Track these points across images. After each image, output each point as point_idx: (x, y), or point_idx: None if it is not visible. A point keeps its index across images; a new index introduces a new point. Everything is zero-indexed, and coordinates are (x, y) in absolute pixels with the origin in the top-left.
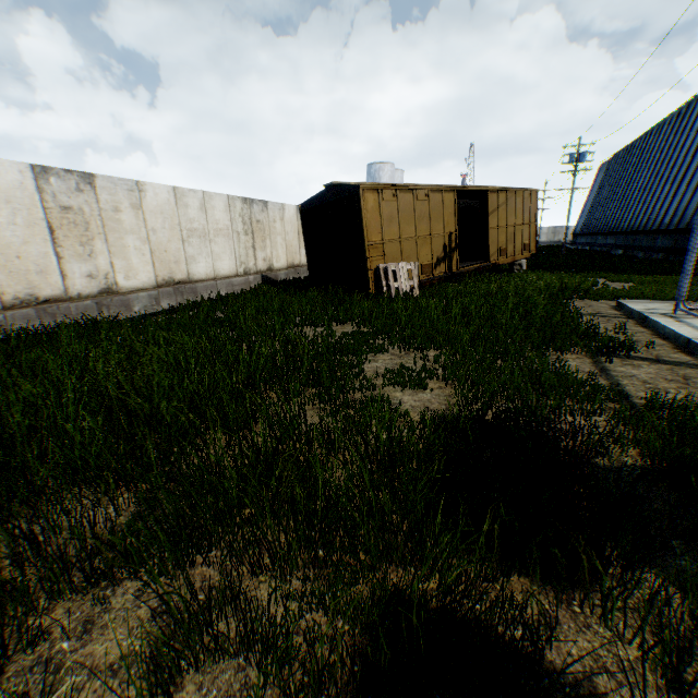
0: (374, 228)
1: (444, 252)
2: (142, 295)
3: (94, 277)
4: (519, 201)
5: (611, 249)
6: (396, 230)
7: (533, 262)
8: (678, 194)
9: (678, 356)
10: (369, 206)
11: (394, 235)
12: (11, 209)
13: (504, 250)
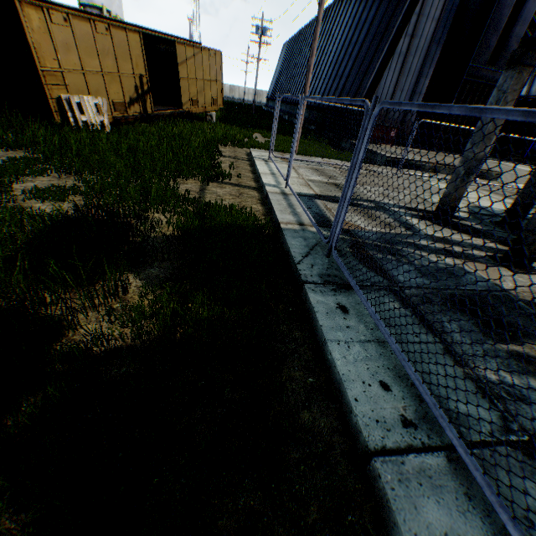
0: (48, 53)
1: (137, 94)
2: None
3: None
4: (206, 59)
5: (283, 114)
6: (77, 61)
7: (228, 116)
8: (314, 80)
9: (251, 183)
10: (35, 26)
11: (75, 66)
12: None
13: (196, 101)
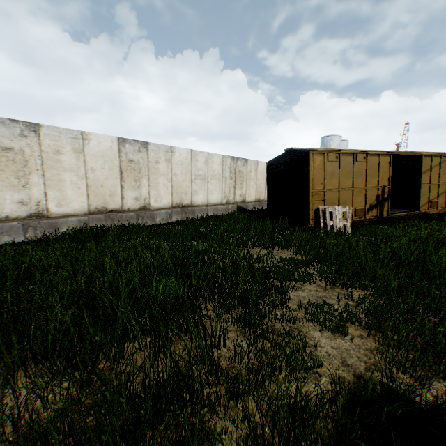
0: (318, 180)
1: (376, 200)
2: (162, 211)
3: (138, 199)
4: None
5: None
6: (336, 182)
7: None
8: None
9: None
10: (315, 164)
11: (333, 185)
12: (103, 161)
13: (434, 202)
